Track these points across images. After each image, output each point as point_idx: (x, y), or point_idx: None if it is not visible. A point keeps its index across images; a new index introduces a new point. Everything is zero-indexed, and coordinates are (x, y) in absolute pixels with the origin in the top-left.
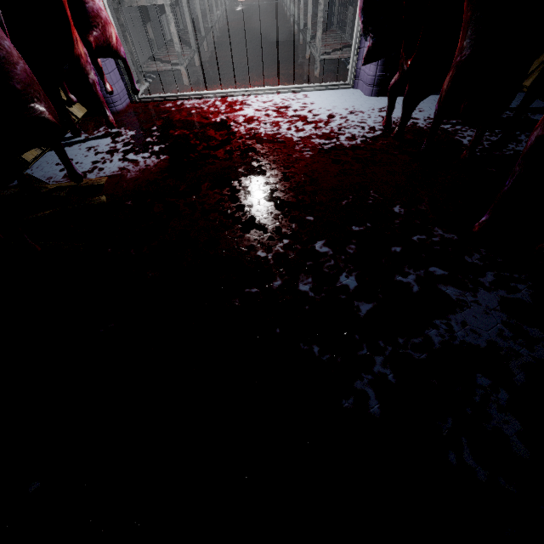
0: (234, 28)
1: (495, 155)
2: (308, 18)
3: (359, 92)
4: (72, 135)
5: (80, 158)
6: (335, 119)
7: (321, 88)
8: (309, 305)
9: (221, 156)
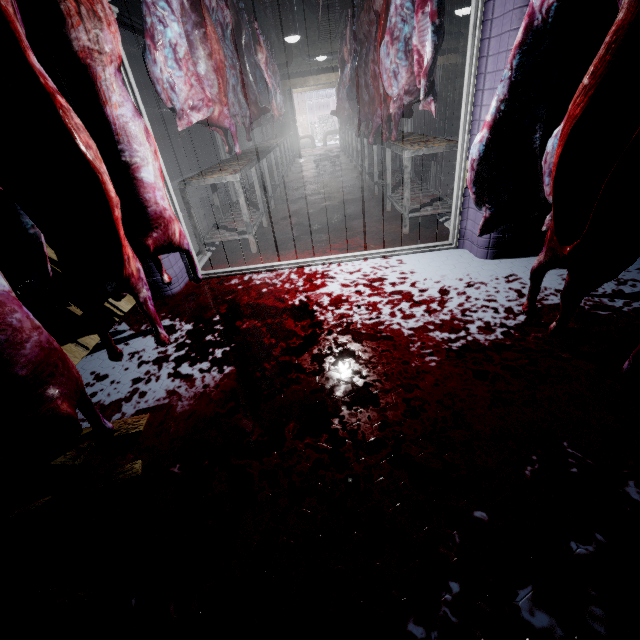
0: (300, 181)
1: None
2: (387, 175)
3: (468, 253)
4: (115, 332)
5: (118, 373)
6: (451, 296)
7: (418, 251)
8: None
9: (307, 367)
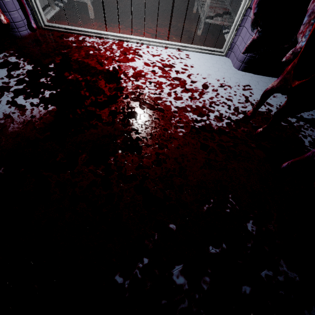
0: None
1: None
2: None
3: (230, 62)
4: None
5: None
6: (208, 90)
7: (201, 51)
8: None
9: (105, 118)
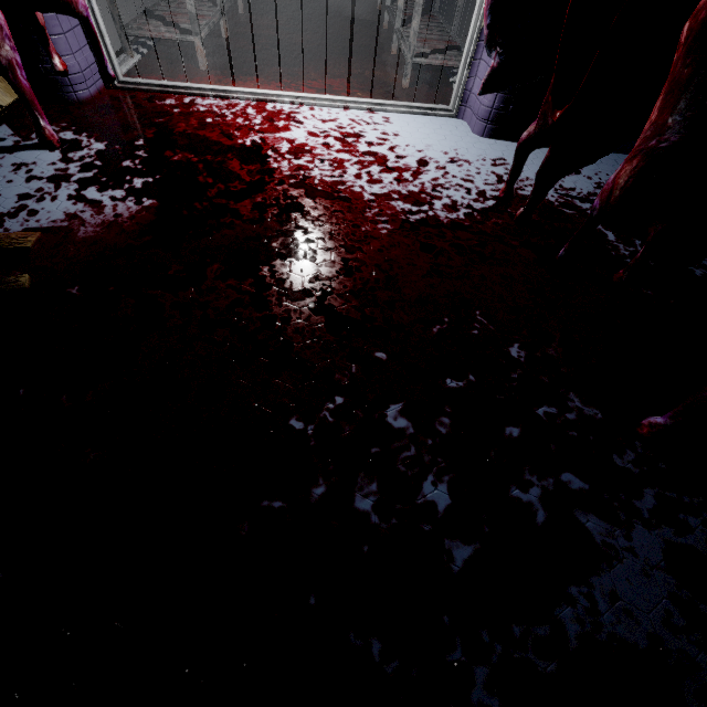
0: None
1: (651, 267)
2: None
3: (466, 125)
4: None
5: None
6: (428, 168)
7: (411, 111)
8: (370, 544)
9: (246, 214)
